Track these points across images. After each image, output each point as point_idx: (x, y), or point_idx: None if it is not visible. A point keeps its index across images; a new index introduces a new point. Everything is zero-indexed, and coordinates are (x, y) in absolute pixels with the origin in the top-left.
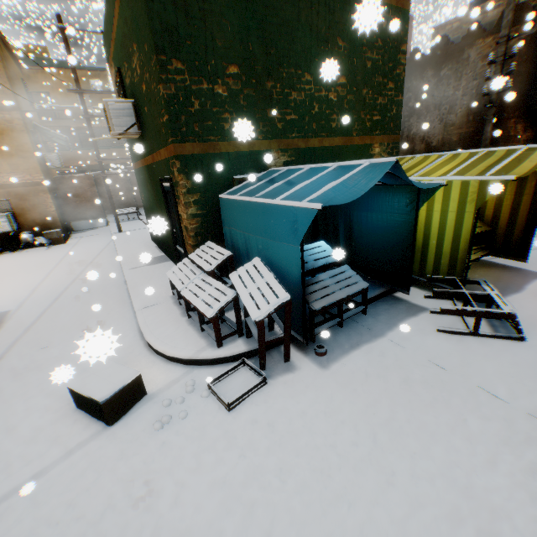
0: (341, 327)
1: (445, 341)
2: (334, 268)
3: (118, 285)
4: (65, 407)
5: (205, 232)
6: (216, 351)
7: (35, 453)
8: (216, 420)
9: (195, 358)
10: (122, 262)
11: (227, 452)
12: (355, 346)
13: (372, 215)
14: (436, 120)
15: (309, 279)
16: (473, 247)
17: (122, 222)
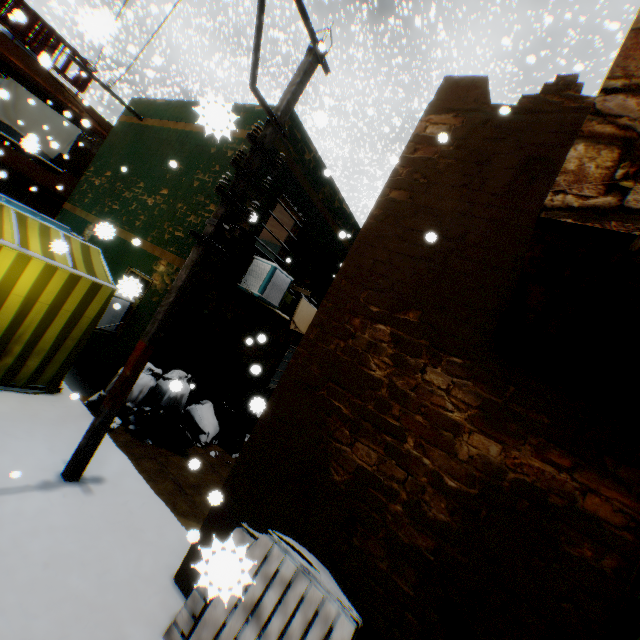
0: None
1: None
2: None
3: None
4: None
5: None
6: None
7: None
8: None
9: None
10: None
11: None
12: None
13: None
14: None
15: None
16: None
17: None
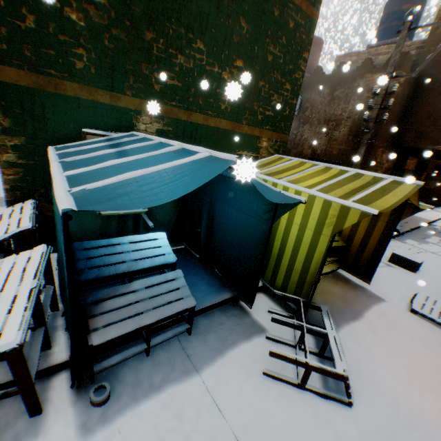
0: (148, 355)
1: (267, 393)
2: (192, 255)
3: None
4: None
5: (30, 187)
6: None
7: None
8: None
9: None
10: None
11: None
12: (154, 388)
13: (233, 211)
14: (324, 132)
15: (113, 288)
16: (328, 259)
17: None
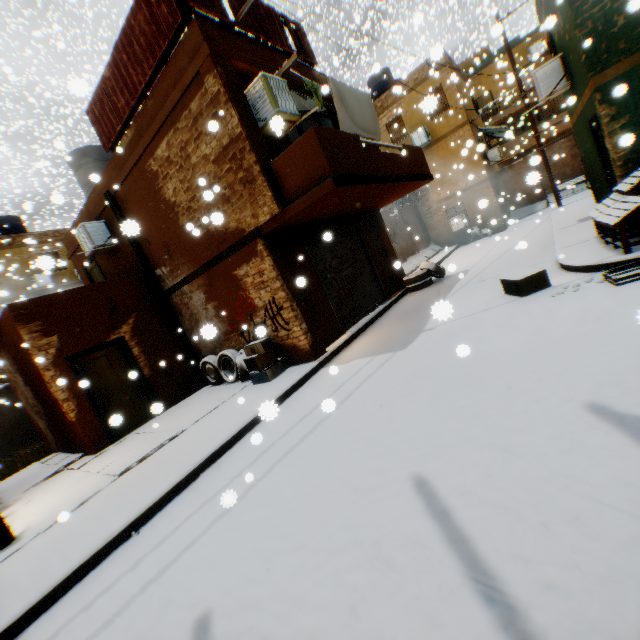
0: None
1: None
2: None
3: (545, 244)
4: (497, 294)
5: (635, 156)
6: (620, 256)
7: (483, 305)
8: (600, 290)
9: (597, 263)
10: (553, 227)
11: (600, 299)
12: None
13: None
14: None
15: None
16: None
17: (563, 199)
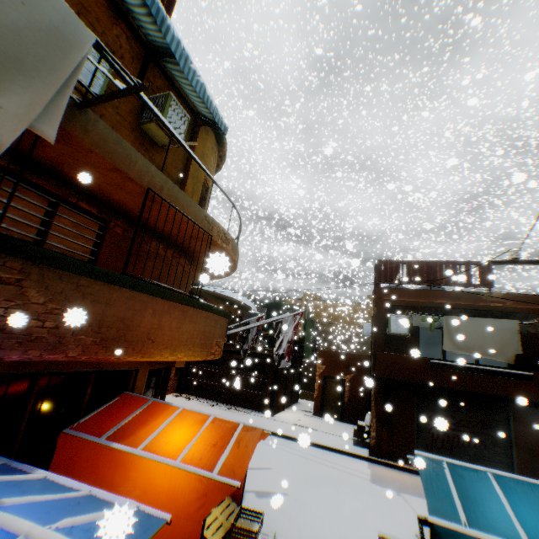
0: None
1: None
2: None
3: None
4: None
5: None
6: None
7: None
8: None
9: None
10: None
11: None
12: None
13: None
14: None
15: None
16: None
17: None
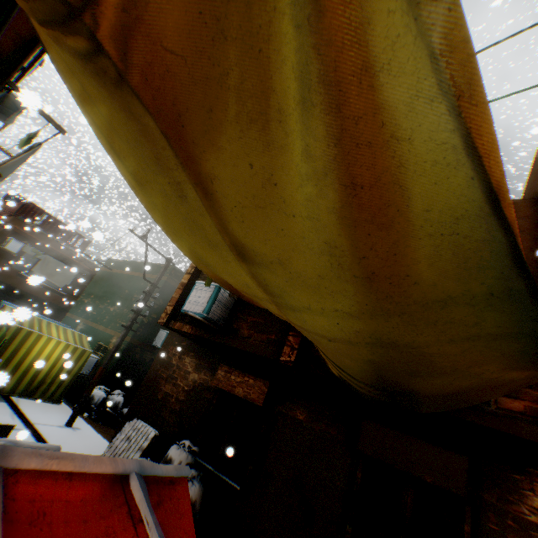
0: None
1: None
2: None
3: None
4: None
5: None
6: None
7: None
8: None
9: None
10: None
11: None
12: None
13: None
14: None
15: None
16: None
17: None
